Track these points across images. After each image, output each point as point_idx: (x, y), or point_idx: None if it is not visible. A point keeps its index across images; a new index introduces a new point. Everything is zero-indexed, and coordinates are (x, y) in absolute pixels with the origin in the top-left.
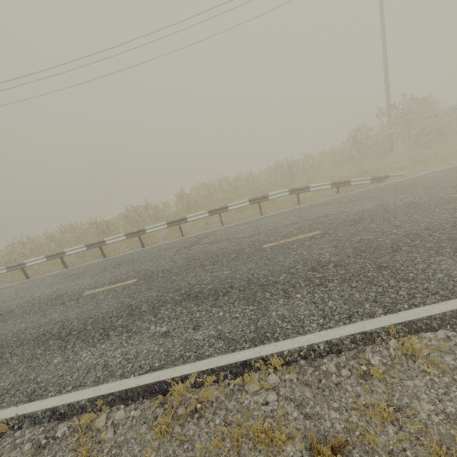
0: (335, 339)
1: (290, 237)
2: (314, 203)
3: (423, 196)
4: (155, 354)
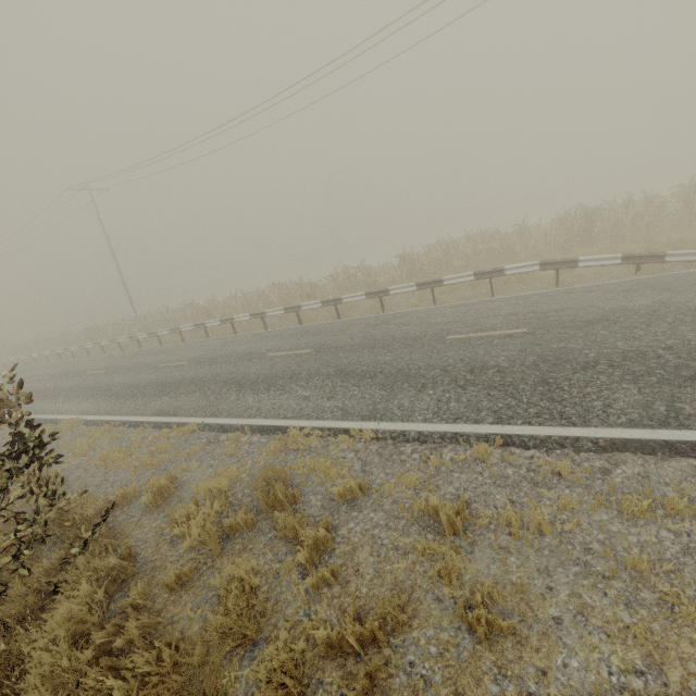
0: (427, 432)
1: (486, 331)
2: (576, 287)
3: None
4: (292, 409)
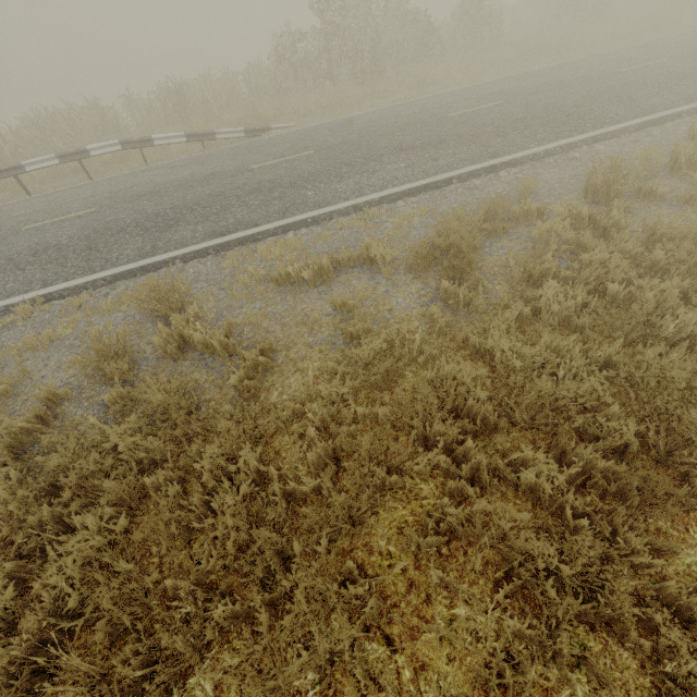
0: None
1: (62, 216)
2: (157, 165)
3: (236, 164)
4: None
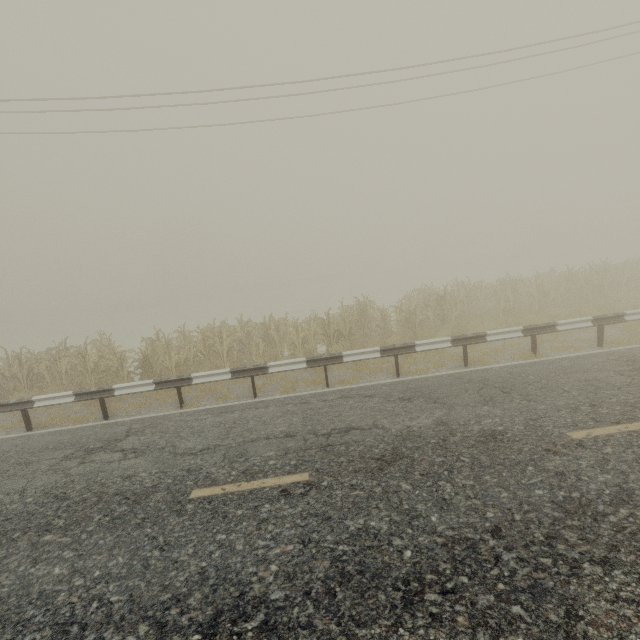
0: None
1: None
2: None
3: None
4: None
